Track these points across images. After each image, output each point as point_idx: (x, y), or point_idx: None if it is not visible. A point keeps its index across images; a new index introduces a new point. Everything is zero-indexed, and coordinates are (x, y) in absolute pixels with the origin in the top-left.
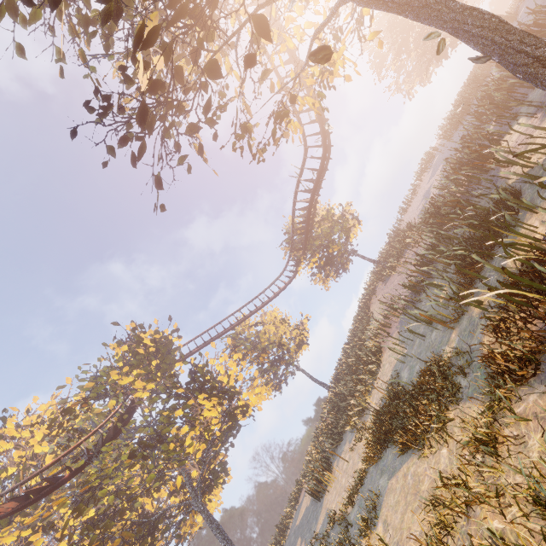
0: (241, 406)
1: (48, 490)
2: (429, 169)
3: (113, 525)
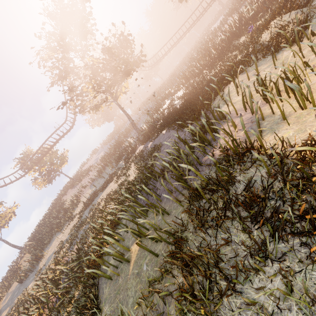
0: None
1: None
2: (96, 153)
3: None
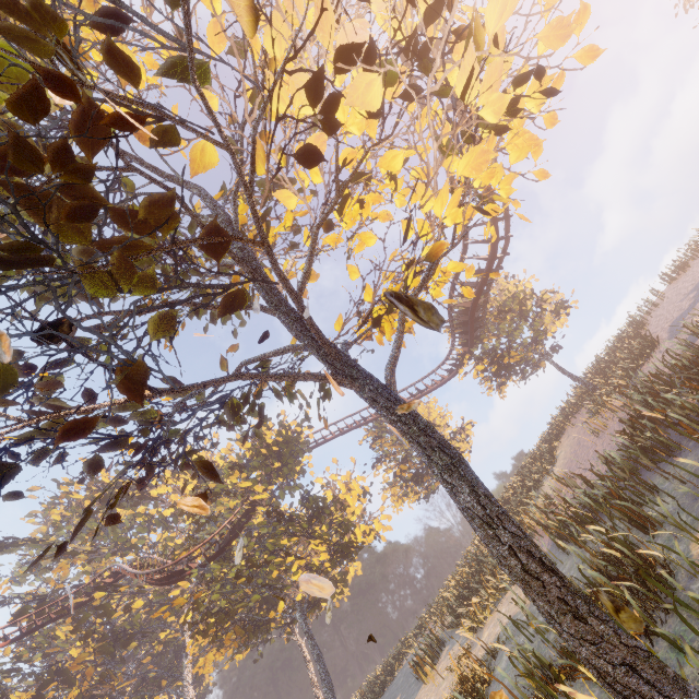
0: (355, 542)
1: (175, 579)
2: None
3: (226, 621)
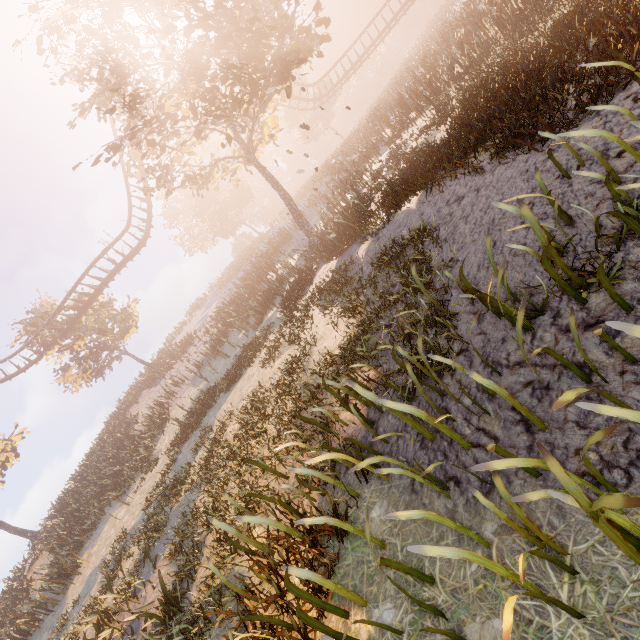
0: None
1: None
2: (202, 308)
3: None
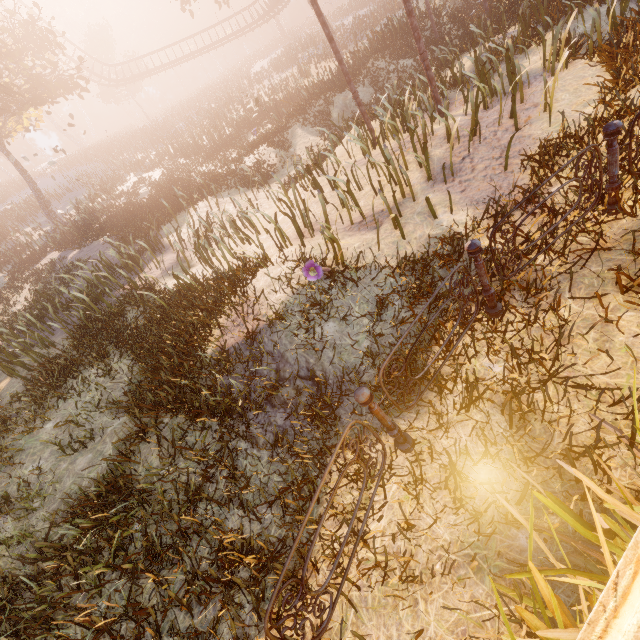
0: None
1: None
2: None
3: None
